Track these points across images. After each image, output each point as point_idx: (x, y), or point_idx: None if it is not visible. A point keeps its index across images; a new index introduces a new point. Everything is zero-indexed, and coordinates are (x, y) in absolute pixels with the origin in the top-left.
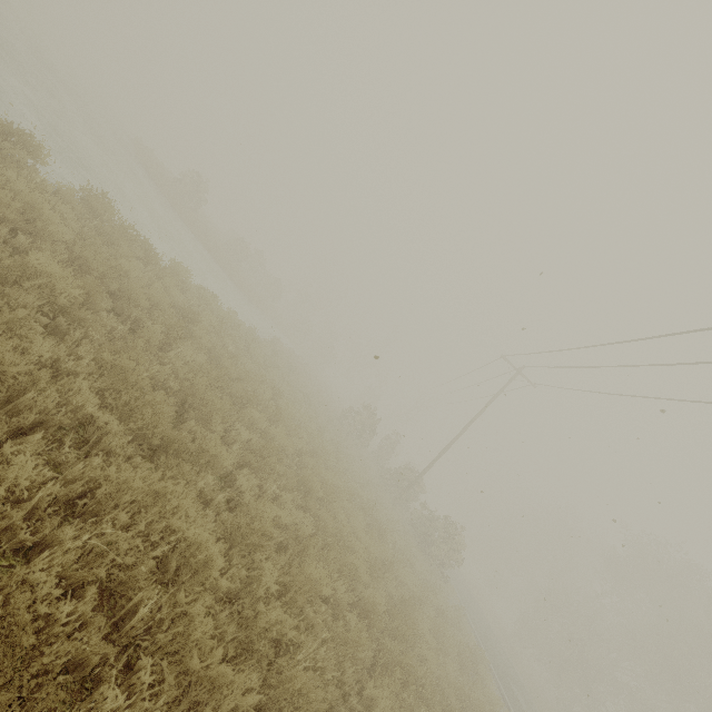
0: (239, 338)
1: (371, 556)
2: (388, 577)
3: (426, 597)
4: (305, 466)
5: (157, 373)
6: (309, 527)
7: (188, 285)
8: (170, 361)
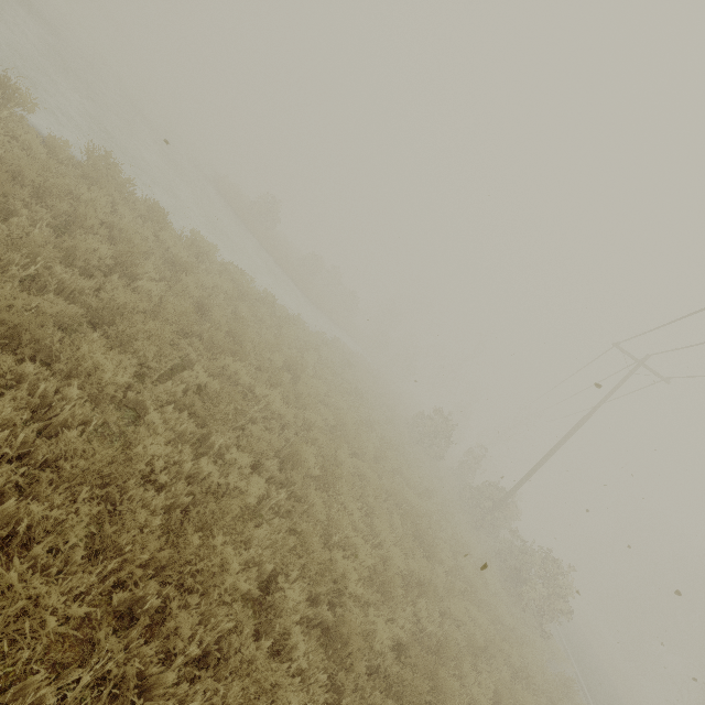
0: (273, 318)
1: (393, 569)
2: (422, 605)
3: (497, 649)
4: (312, 443)
5: (69, 280)
6: (254, 495)
7: (211, 257)
8: (113, 284)
